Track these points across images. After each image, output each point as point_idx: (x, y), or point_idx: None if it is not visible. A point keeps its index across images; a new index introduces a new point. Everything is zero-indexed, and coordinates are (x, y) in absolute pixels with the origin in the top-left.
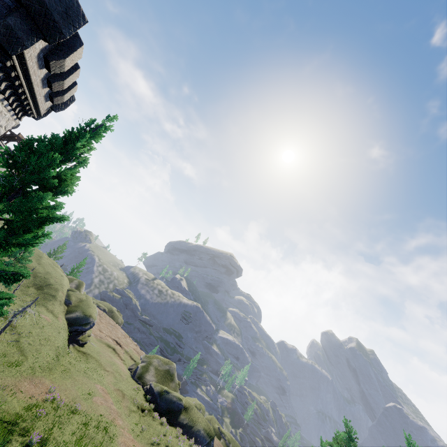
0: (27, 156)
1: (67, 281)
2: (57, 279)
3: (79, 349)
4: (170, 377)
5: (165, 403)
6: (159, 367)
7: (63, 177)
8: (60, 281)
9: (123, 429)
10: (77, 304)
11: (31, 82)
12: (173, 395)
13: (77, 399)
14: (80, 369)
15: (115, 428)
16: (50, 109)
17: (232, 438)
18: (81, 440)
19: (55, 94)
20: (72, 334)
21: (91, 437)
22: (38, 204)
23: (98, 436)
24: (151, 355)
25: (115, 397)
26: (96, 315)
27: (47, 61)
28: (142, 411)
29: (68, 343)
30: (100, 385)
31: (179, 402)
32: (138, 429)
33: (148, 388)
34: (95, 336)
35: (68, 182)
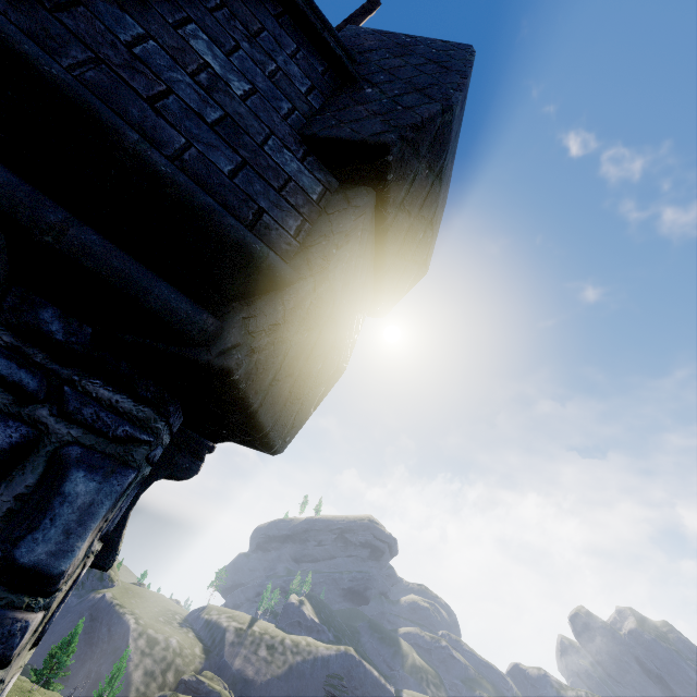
0: None
1: None
2: None
3: None
4: None
5: None
6: None
7: None
8: None
9: None
10: None
11: None
12: None
13: None
14: None
15: None
16: None
17: None
18: None
19: None
20: None
21: None
22: None
23: None
24: None
25: None
26: None
27: None
28: None
29: None
30: None
31: None
32: None
33: None
34: None
35: None
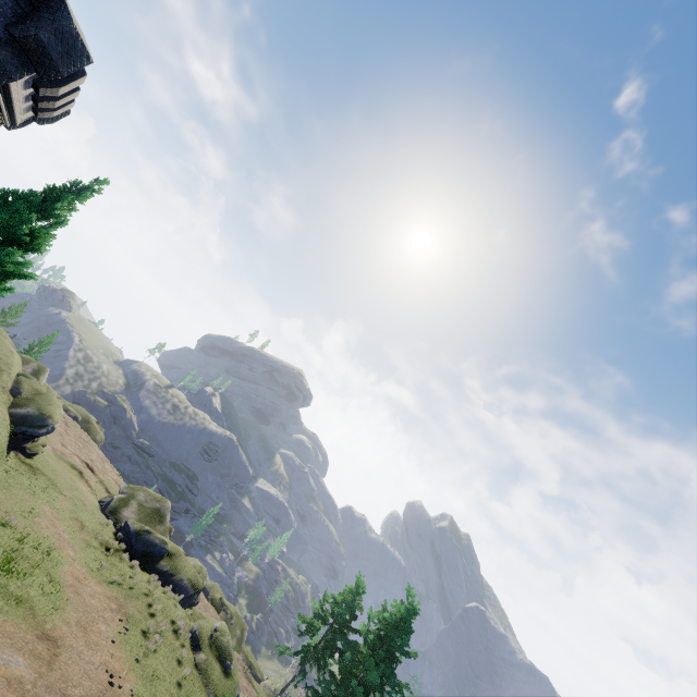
0: (1, 209)
1: (19, 362)
2: (3, 354)
3: (25, 461)
4: (159, 518)
5: (143, 545)
6: (146, 503)
7: (36, 234)
8: (7, 359)
9: (73, 560)
10: (32, 396)
11: (11, 100)
12: (156, 537)
13: (13, 514)
14: (22, 482)
15: (62, 556)
16: (31, 119)
17: (237, 614)
18: (11, 555)
19: (41, 108)
20: (16, 437)
21: (26, 556)
22: (6, 258)
23: (36, 557)
24: (136, 487)
25: (70, 526)
26: (59, 417)
27: (36, 86)
28: (106, 550)
29: (8, 450)
30: (49, 508)
31: (163, 546)
32: (96, 565)
33: (122, 526)
34: (53, 450)
35: (41, 240)
